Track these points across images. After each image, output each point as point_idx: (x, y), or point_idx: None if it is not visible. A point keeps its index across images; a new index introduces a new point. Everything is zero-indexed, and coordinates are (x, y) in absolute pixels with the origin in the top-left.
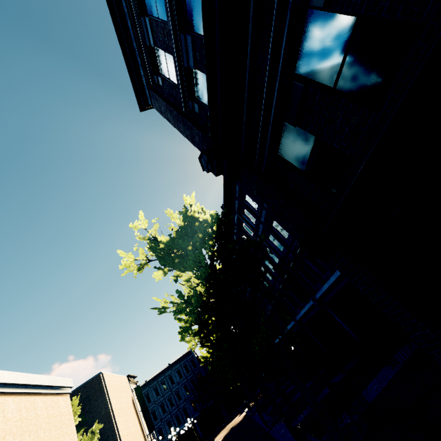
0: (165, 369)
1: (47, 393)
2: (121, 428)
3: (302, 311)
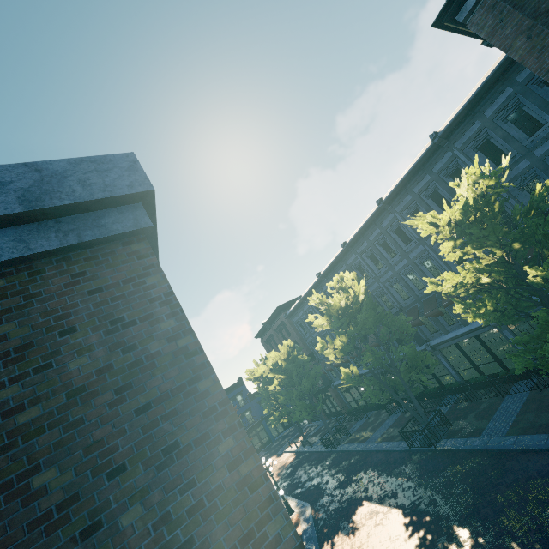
0: None
1: None
2: None
3: (450, 334)
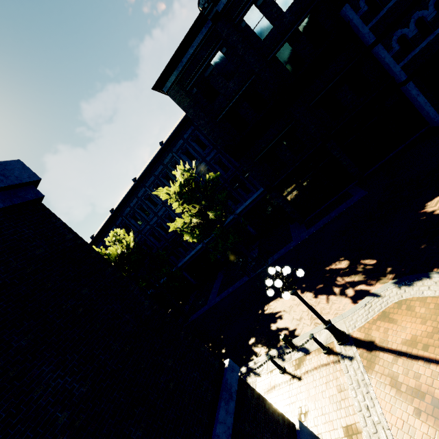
0: None
1: None
2: None
3: (187, 257)
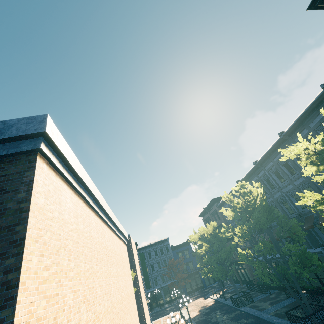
0: (147, 246)
1: (121, 239)
2: (138, 279)
3: None
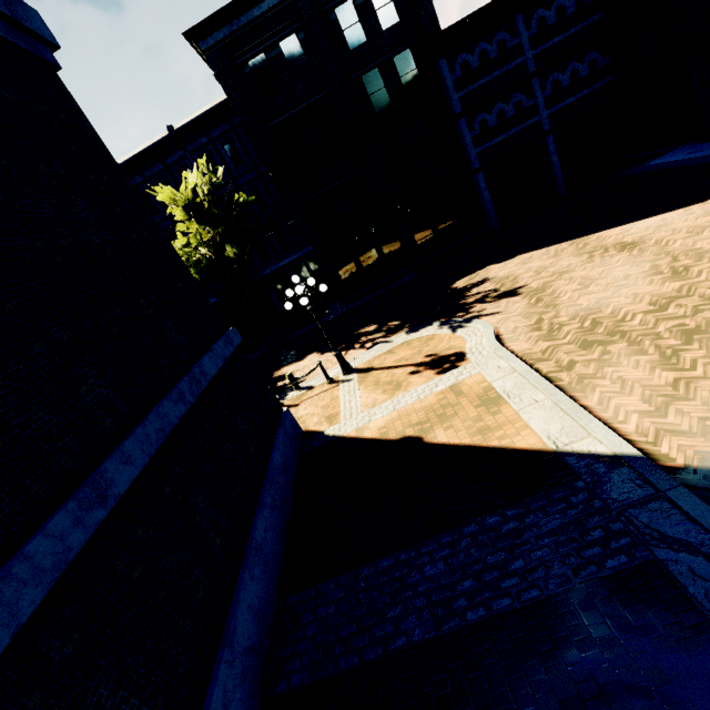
0: None
1: None
2: None
3: None
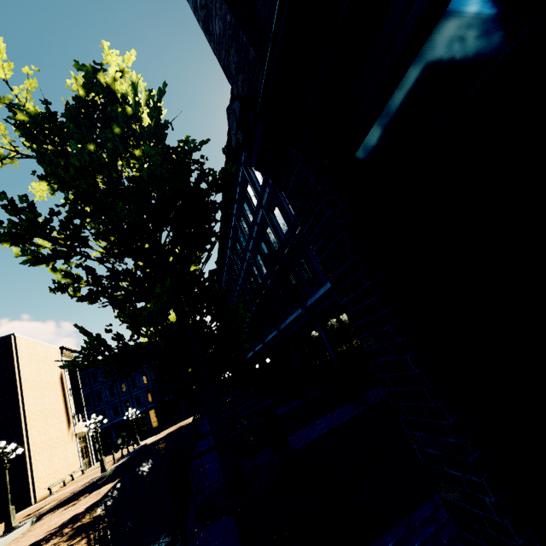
0: None
1: None
2: (30, 402)
3: (288, 319)
